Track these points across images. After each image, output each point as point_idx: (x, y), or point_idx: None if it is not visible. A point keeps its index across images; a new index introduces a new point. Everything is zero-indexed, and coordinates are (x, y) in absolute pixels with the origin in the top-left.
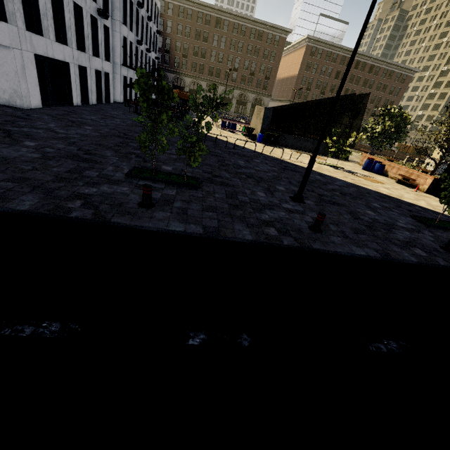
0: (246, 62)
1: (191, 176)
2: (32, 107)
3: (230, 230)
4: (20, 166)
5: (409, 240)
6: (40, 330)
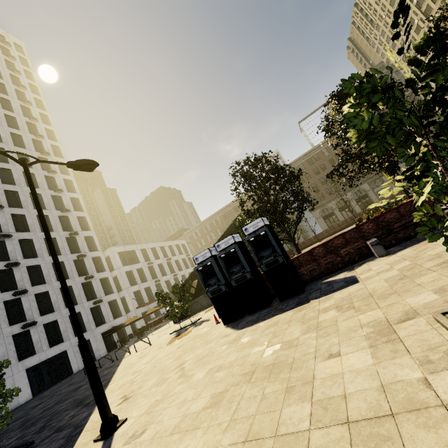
0: None
1: None
2: (21, 403)
3: None
4: None
5: None
6: None
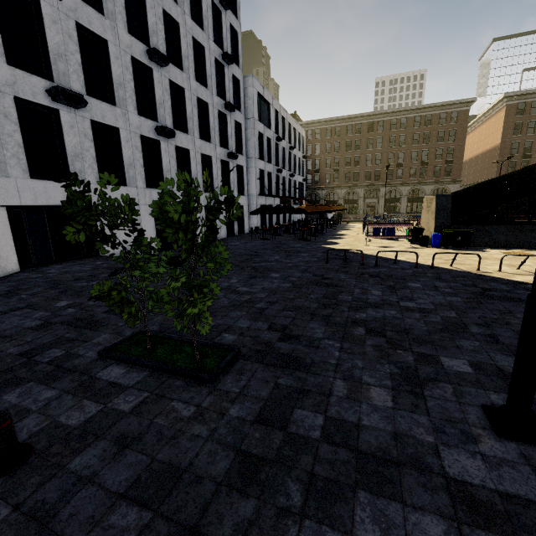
0: (413, 153)
1: (221, 346)
2: None
3: None
4: None
5: None
6: None
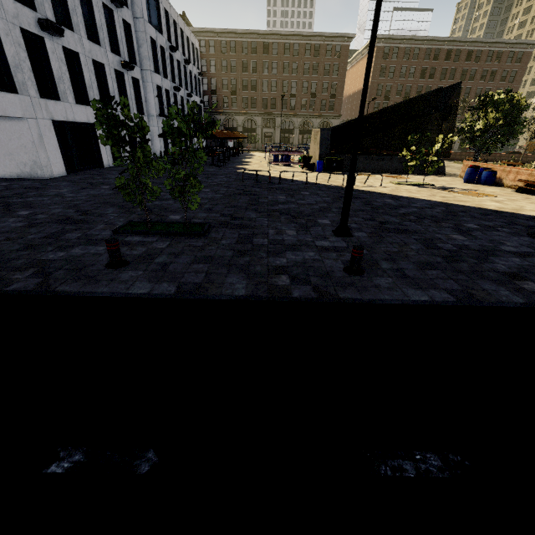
0: (304, 84)
1: (198, 223)
2: (55, 176)
3: (218, 284)
4: None
5: (517, 270)
6: None
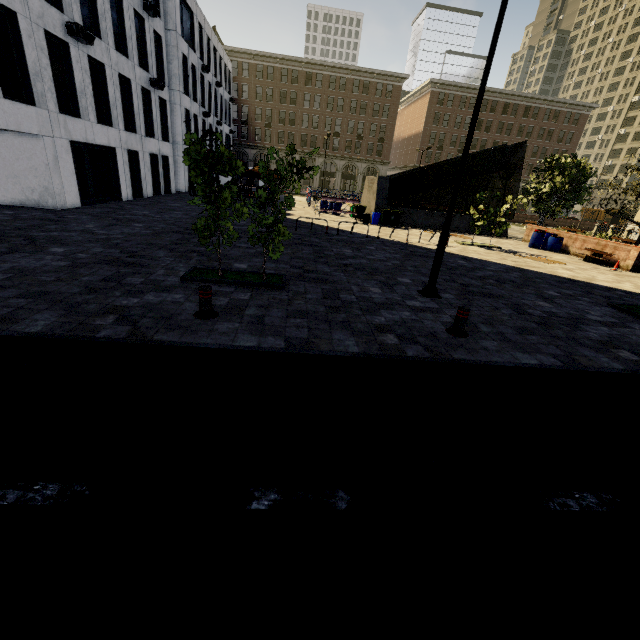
0: (350, 123)
1: (273, 274)
2: (68, 207)
3: (327, 340)
4: (39, 278)
5: (609, 339)
6: (29, 495)
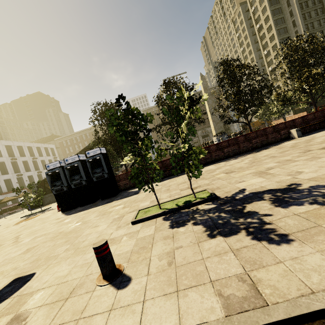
0: None
1: None
2: None
3: None
4: None
5: None
6: None
